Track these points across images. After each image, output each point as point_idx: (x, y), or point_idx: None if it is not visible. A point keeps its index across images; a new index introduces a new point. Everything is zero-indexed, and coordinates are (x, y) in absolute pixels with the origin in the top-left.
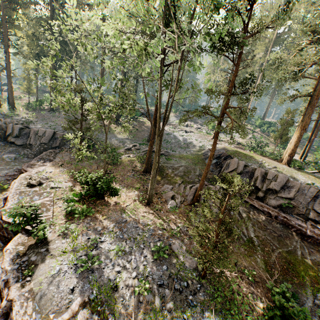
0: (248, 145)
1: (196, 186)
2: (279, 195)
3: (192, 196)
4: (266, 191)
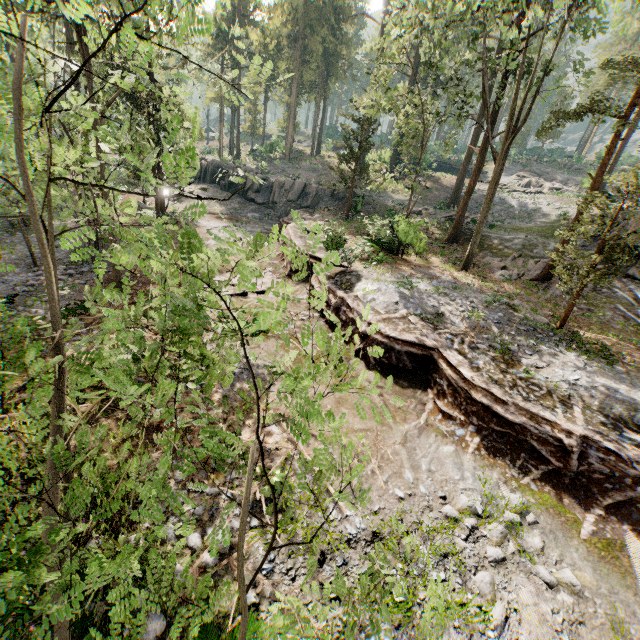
0: None
1: (549, 259)
2: None
3: (540, 271)
4: None
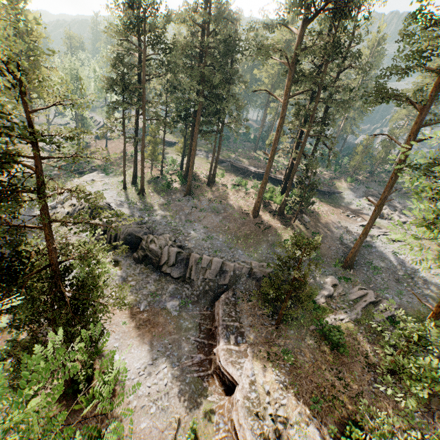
0: None
1: None
2: None
3: None
4: None
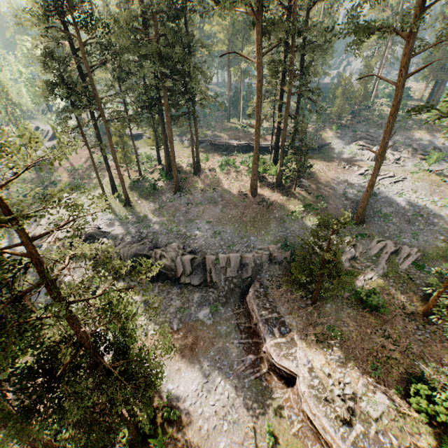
0: None
1: None
2: None
3: None
4: None
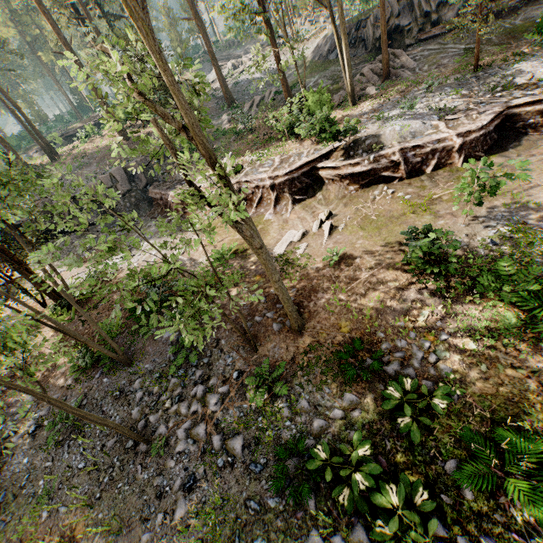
0: (353, 9)
1: (366, 68)
2: (450, 4)
3: (375, 77)
4: (436, 10)
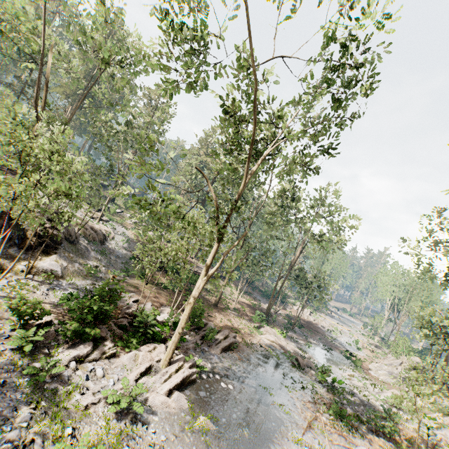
0: None
1: None
2: None
3: None
4: None
